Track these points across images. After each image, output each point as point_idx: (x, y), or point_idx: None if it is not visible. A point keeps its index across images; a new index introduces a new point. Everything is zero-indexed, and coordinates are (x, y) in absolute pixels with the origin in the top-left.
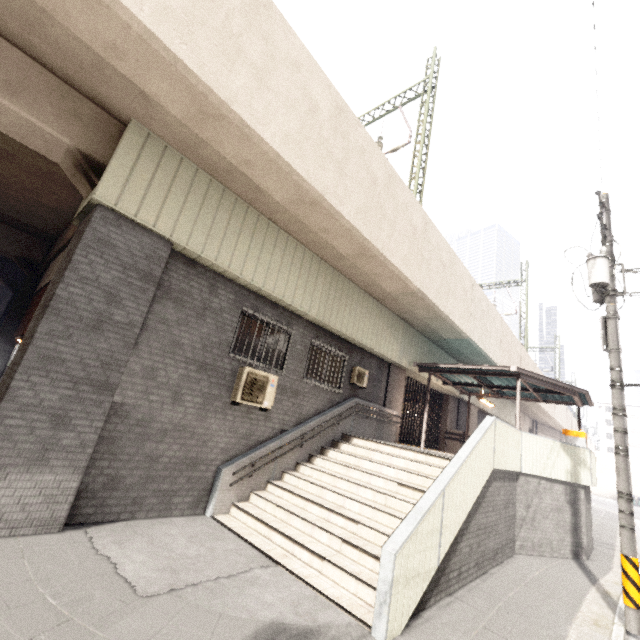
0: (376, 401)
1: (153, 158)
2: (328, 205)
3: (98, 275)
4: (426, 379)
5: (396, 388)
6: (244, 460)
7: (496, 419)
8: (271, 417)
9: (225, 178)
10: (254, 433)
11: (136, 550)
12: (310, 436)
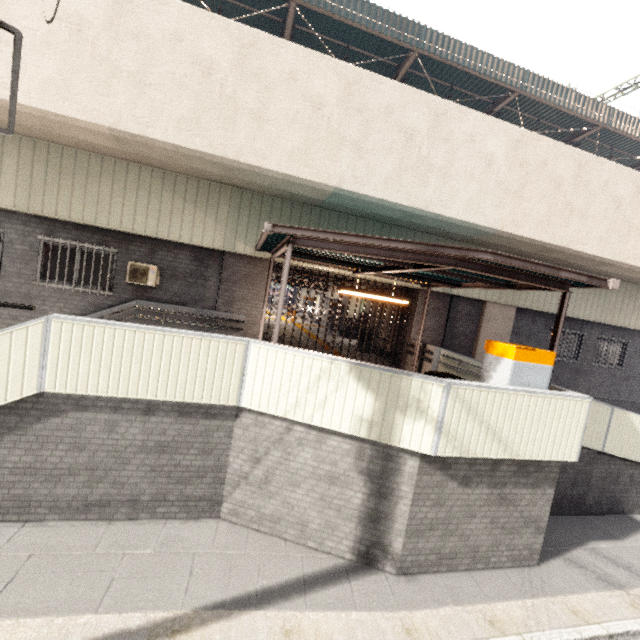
0: (198, 303)
1: None
2: None
3: None
4: (318, 268)
5: (242, 285)
6: None
7: (57, 318)
8: None
9: None
10: None
11: None
12: None
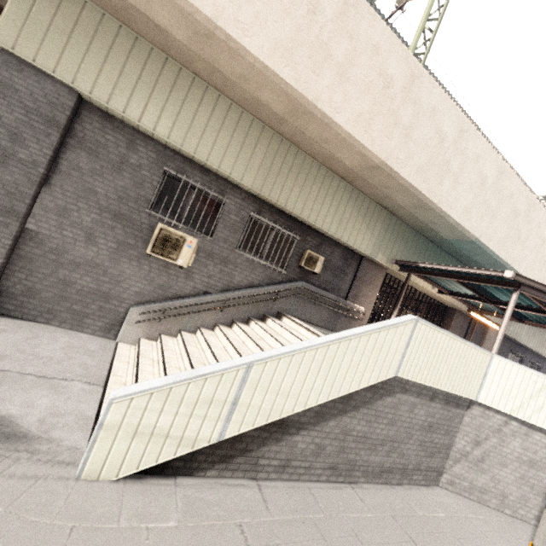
0: (336, 292)
1: (53, 1)
2: (224, 35)
3: (2, 115)
4: (415, 283)
5: (367, 284)
6: (155, 306)
7: (421, 320)
8: (193, 277)
9: (130, 21)
10: (172, 287)
11: (6, 338)
12: (236, 304)
